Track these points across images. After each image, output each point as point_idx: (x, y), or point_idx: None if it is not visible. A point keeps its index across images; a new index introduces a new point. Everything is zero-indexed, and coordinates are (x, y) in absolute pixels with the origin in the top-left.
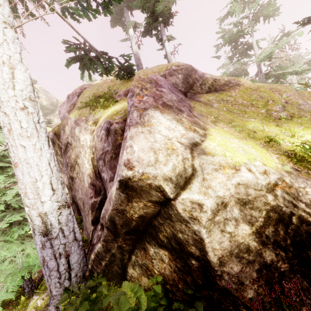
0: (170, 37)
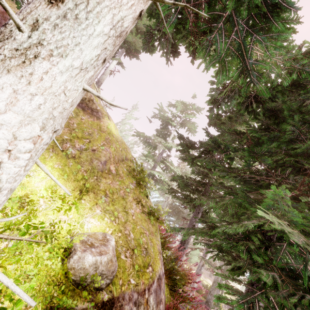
0: (122, 64)
